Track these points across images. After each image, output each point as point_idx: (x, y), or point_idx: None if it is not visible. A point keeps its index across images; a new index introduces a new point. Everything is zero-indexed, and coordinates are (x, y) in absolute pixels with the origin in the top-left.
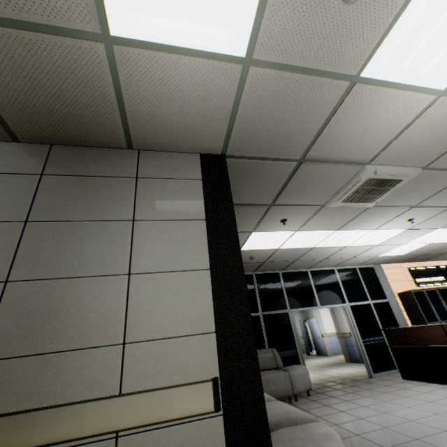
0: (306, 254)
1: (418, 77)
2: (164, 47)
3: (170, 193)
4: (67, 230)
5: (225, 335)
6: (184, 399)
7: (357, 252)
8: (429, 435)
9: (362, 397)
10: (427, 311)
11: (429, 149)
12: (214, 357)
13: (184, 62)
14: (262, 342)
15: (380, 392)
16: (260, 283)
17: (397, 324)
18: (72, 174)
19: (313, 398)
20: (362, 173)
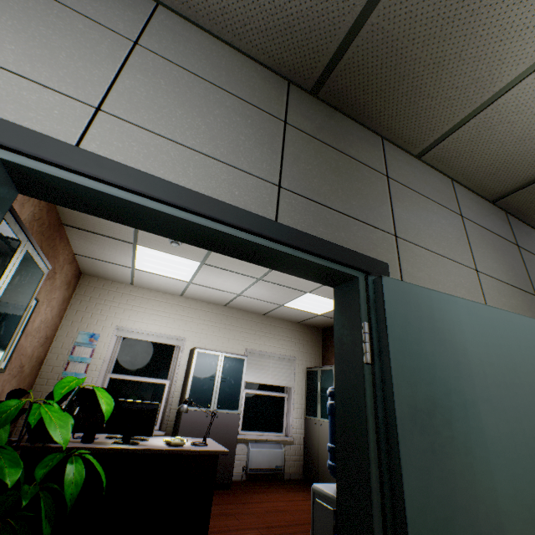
0: None
1: None
2: None
3: None
4: None
5: None
6: None
7: None
8: None
9: None
10: None
11: None
12: None
13: None
14: None
15: None
16: None
17: None
18: (530, 251)
19: None
20: None
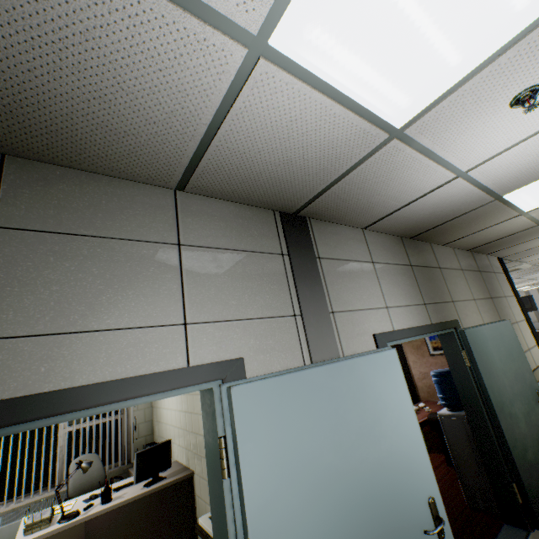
0: None
1: None
2: None
3: (502, 281)
4: (498, 302)
5: None
6: None
7: None
8: None
9: None
10: None
11: None
12: None
13: None
14: None
15: None
16: None
17: None
18: (483, 271)
19: None
20: (518, 266)
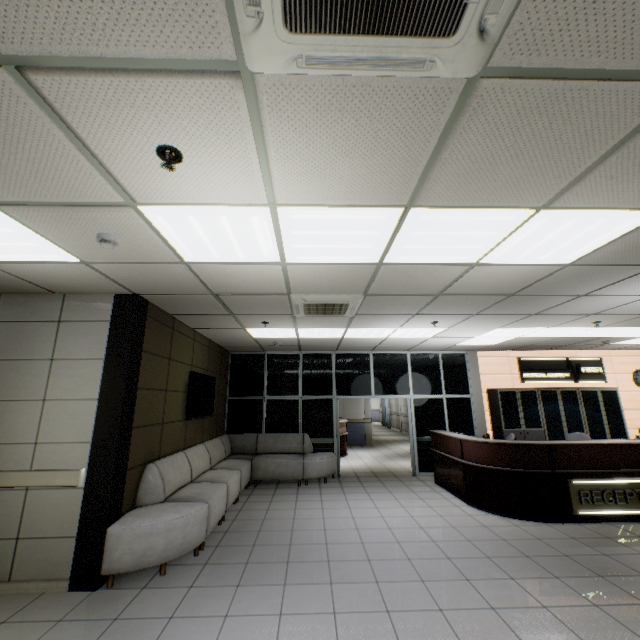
0: (344, 342)
1: (241, 259)
2: (22, 261)
3: (83, 335)
4: (9, 367)
5: (97, 445)
6: (63, 477)
7: (414, 342)
8: (339, 529)
9: (362, 492)
10: (511, 415)
11: (343, 286)
12: (88, 457)
13: (42, 265)
14: (297, 426)
15: (386, 491)
16: (306, 364)
17: (472, 425)
18: (14, 320)
19: (324, 485)
20: (292, 300)
